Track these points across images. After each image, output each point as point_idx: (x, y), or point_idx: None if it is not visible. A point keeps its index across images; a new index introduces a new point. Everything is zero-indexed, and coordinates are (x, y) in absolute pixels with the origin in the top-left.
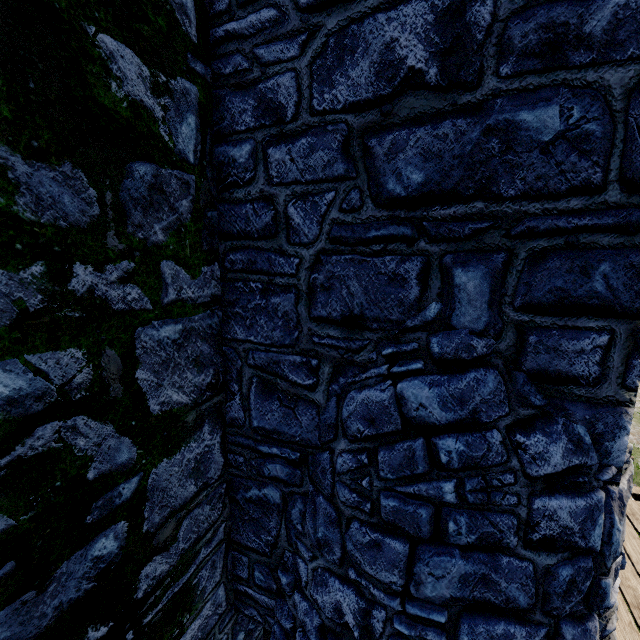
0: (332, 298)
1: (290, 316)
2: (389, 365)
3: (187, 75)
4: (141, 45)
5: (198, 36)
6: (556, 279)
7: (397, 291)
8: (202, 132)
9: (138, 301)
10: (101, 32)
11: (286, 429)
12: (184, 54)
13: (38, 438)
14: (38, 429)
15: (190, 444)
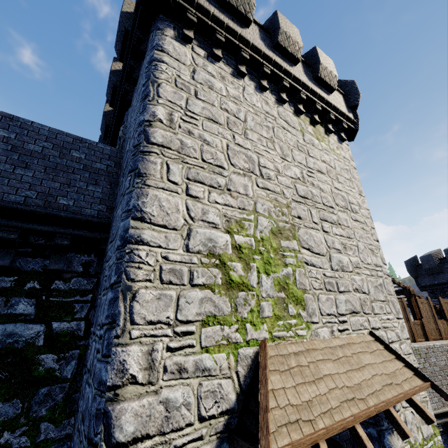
0: None
1: None
2: None
3: (75, 348)
4: (56, 350)
5: (84, 332)
6: None
7: None
8: (78, 364)
9: (25, 442)
10: (41, 355)
11: None
12: (76, 342)
13: None
14: None
15: None
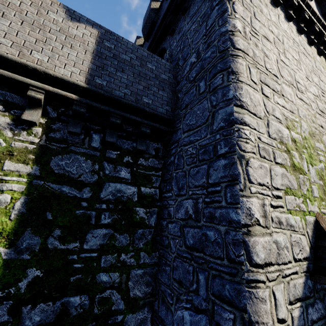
0: (176, 272)
1: (169, 275)
2: (185, 303)
3: (155, 206)
4: (144, 206)
5: (159, 197)
6: (218, 286)
7: (188, 276)
8: (157, 217)
9: (133, 262)
10: (137, 207)
11: (165, 320)
12: (155, 202)
13: (106, 293)
14: (107, 290)
15: (139, 312)
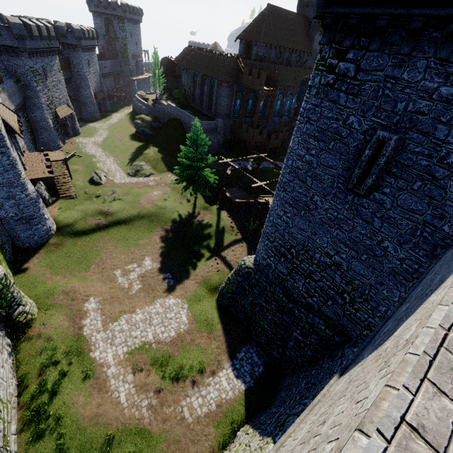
0: None
1: None
2: None
3: None
4: None
5: None
6: None
7: None
8: None
9: None
10: None
11: None
12: None
13: None
14: None
15: None
